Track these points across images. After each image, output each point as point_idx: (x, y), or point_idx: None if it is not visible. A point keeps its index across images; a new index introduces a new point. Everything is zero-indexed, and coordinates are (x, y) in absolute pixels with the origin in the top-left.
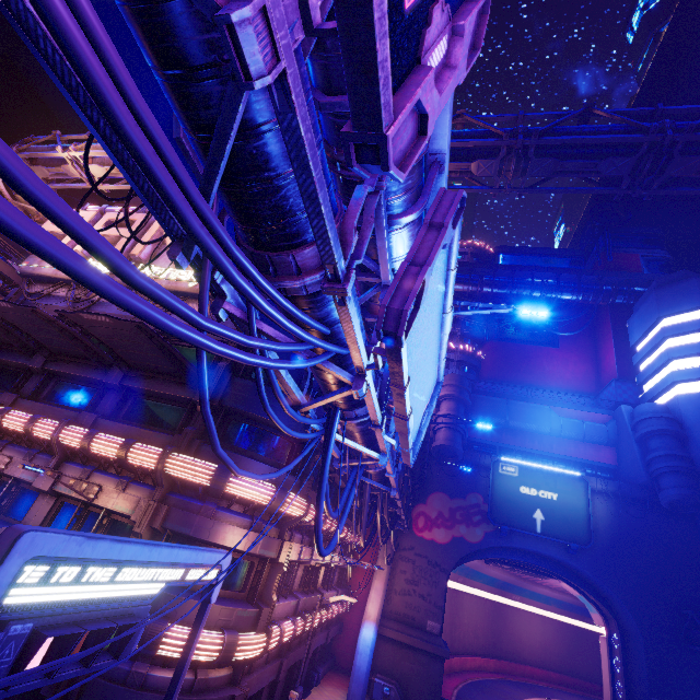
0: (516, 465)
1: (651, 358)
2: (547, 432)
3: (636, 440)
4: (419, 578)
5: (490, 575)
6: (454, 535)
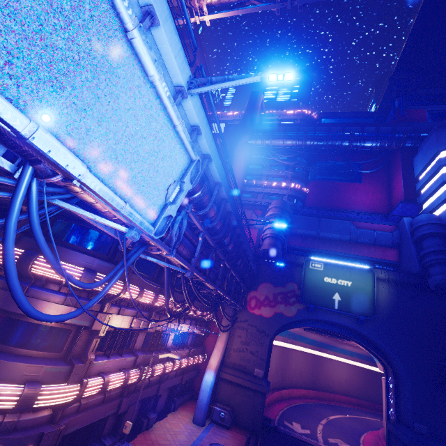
0: (322, 262)
1: (429, 183)
2: (347, 239)
3: (413, 241)
4: (250, 340)
5: (311, 338)
6: (276, 311)
